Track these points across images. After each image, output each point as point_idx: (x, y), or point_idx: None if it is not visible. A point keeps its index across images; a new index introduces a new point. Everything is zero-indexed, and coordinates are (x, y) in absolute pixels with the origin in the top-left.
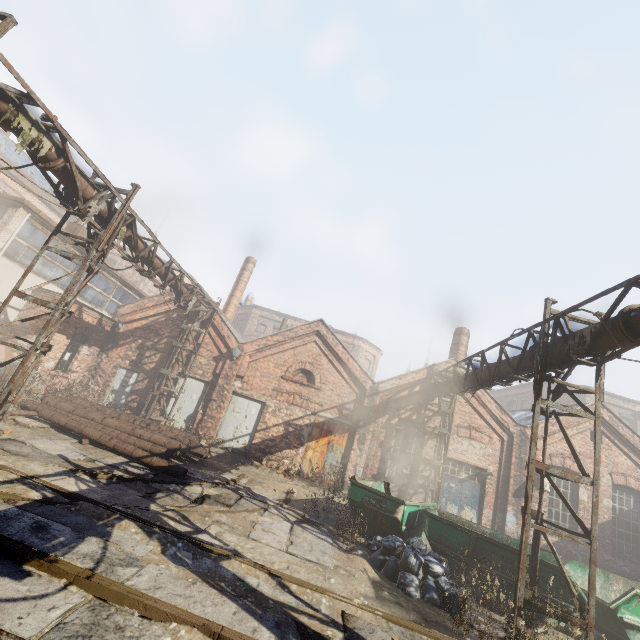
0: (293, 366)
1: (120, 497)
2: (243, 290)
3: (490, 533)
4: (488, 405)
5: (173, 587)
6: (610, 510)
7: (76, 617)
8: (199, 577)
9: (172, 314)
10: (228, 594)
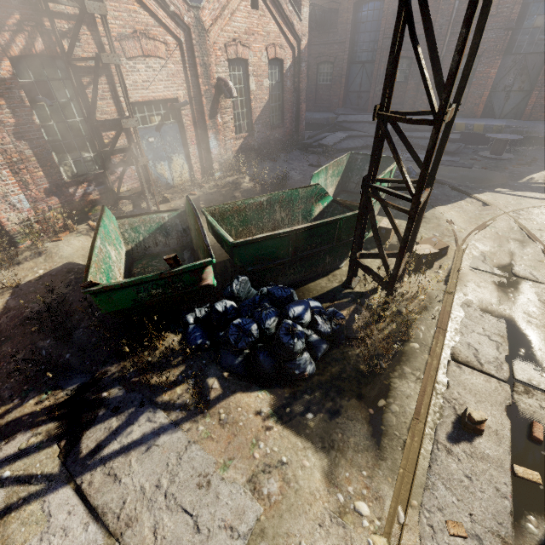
0: None
1: None
2: None
3: (267, 200)
4: None
5: None
6: (268, 90)
7: None
8: None
9: None
10: None
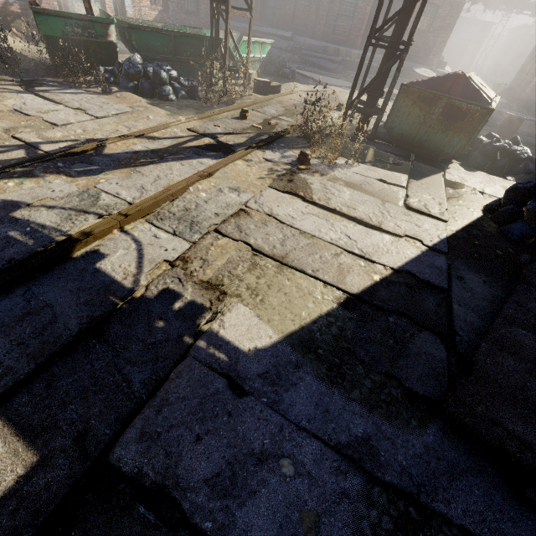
0: None
1: None
2: None
3: (162, 27)
4: None
5: (143, 182)
6: None
7: (169, 227)
8: (127, 168)
9: None
10: (158, 162)
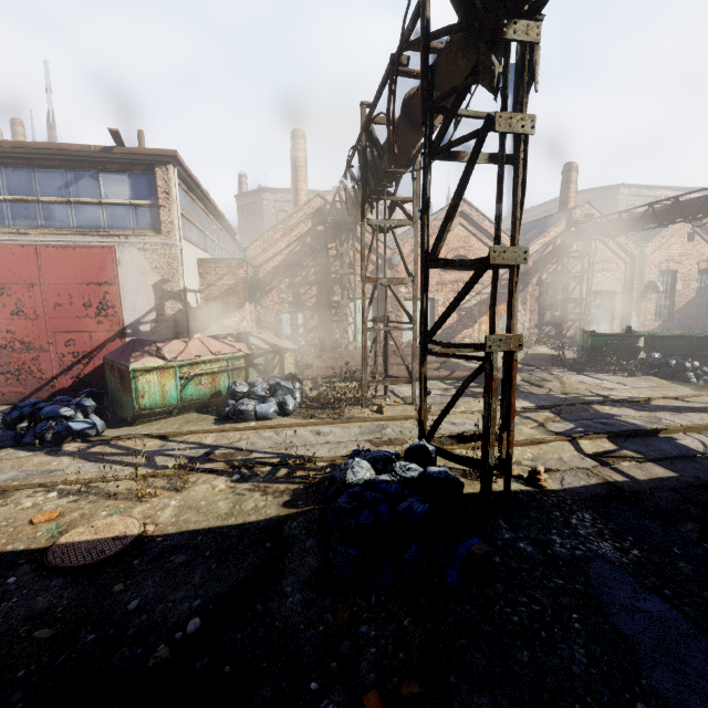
0: (448, 256)
1: (543, 399)
2: (306, 179)
3: (680, 334)
4: (616, 237)
5: (689, 419)
6: (695, 290)
7: None
8: (672, 412)
9: (305, 239)
10: (697, 412)
